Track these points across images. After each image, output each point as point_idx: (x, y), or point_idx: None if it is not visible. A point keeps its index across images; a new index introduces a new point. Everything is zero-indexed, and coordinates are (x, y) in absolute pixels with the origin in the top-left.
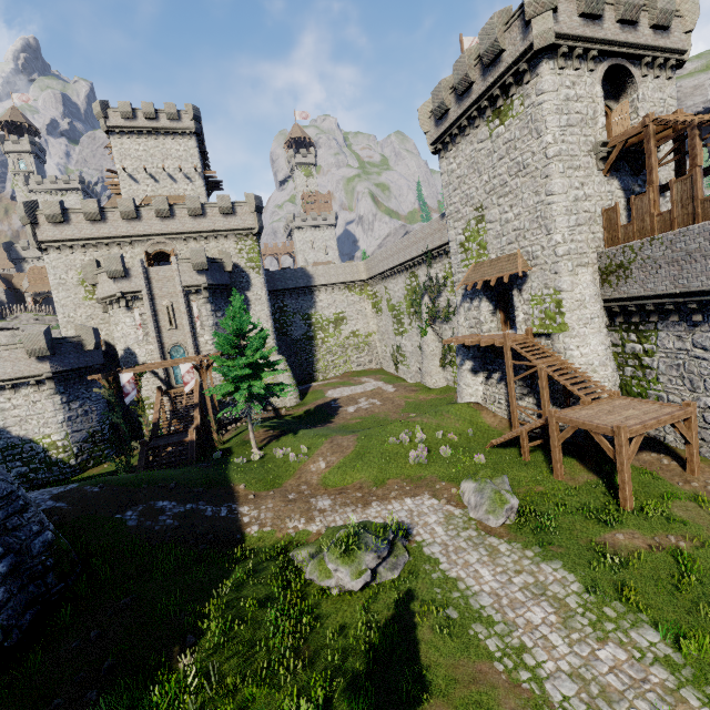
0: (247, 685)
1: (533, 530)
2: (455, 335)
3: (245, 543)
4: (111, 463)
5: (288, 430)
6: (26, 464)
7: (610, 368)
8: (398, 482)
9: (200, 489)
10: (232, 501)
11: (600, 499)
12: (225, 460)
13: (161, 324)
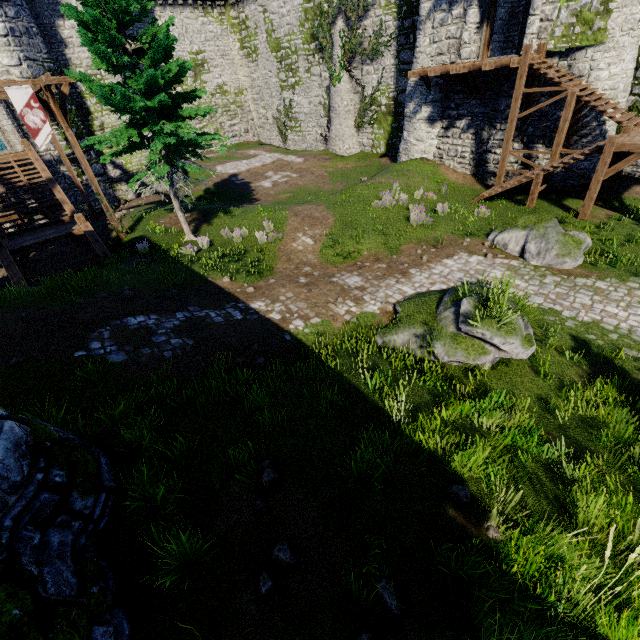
0: (579, 511)
1: (610, 265)
2: (383, 80)
3: (305, 343)
4: None
5: (210, 212)
6: None
7: (627, 95)
8: (414, 246)
9: (173, 292)
10: (232, 300)
11: (638, 230)
12: (164, 253)
13: None
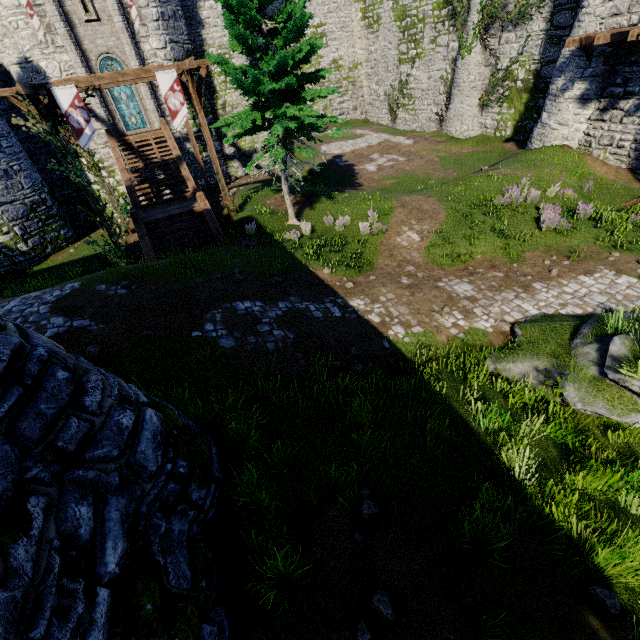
0: None
1: None
2: (525, 50)
3: (404, 353)
4: (76, 246)
5: (312, 195)
6: None
7: None
8: (541, 255)
9: (277, 280)
10: (331, 294)
11: None
12: (269, 236)
13: (67, 8)
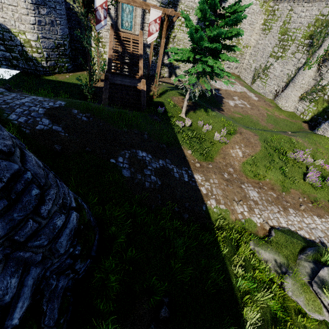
0: None
1: None
2: None
3: (211, 217)
4: (70, 75)
5: (197, 105)
6: (8, 50)
7: None
8: (299, 194)
9: (163, 146)
10: (187, 166)
11: None
12: (168, 118)
13: None
